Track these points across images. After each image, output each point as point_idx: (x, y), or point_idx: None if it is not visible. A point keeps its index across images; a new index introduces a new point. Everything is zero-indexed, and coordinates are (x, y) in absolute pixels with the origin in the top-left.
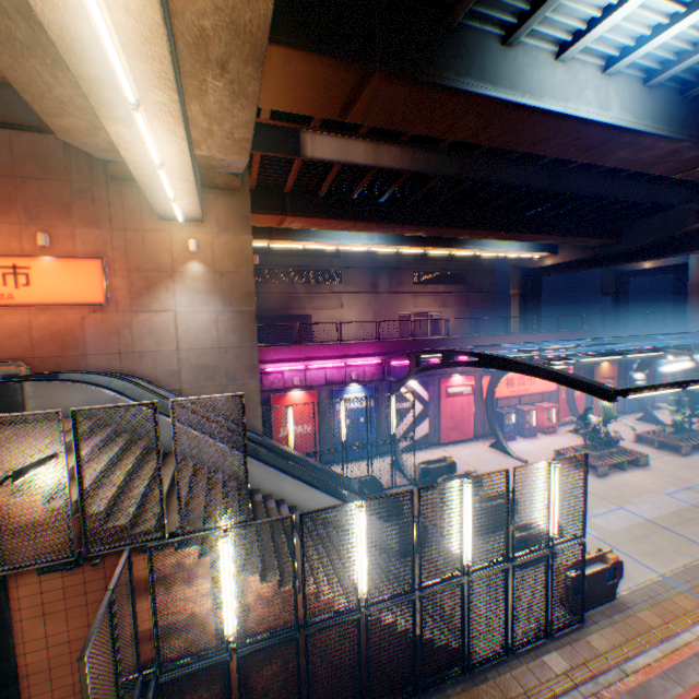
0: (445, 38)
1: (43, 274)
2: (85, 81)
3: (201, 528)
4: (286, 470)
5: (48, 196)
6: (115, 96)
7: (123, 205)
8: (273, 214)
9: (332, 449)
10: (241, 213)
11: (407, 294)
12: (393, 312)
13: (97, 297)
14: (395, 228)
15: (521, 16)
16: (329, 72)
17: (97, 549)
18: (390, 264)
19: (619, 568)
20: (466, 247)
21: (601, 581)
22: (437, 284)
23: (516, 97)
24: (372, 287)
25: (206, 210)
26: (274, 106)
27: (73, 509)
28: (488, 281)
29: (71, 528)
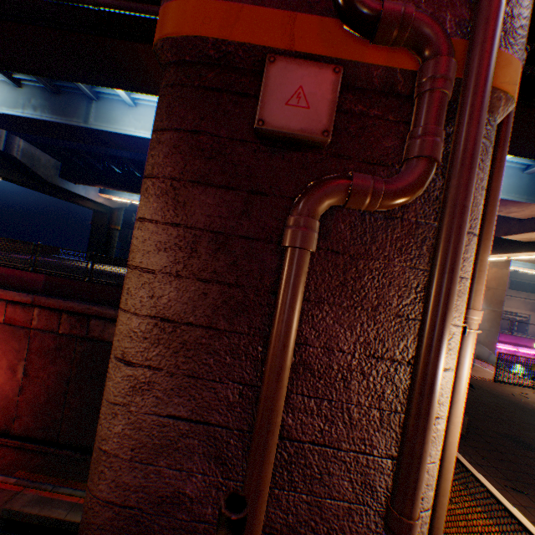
0: None
1: None
2: None
3: None
4: None
5: None
6: None
7: None
8: None
9: None
10: None
11: None
12: None
13: None
14: None
15: None
16: None
17: None
18: None
19: None
20: None
21: None
22: (529, 292)
23: None
24: None
25: None
26: None
27: None
28: None
29: None
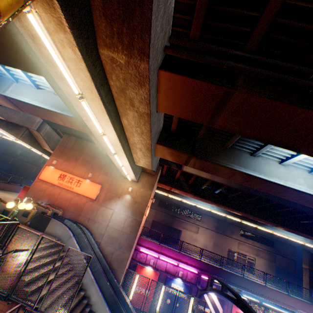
0: (224, 150)
1: (84, 184)
2: (104, 147)
3: (46, 312)
4: (116, 310)
5: (99, 163)
6: (111, 151)
7: (117, 170)
8: (167, 185)
9: None
10: (151, 182)
11: (235, 239)
12: (225, 246)
13: (94, 196)
14: (221, 205)
15: (257, 148)
16: (178, 153)
17: (13, 296)
18: (228, 220)
19: None
20: (266, 226)
21: None
22: (254, 240)
23: (256, 174)
24: (216, 228)
25: (140, 178)
26: (162, 157)
27: (19, 273)
28: (290, 251)
29: (14, 281)
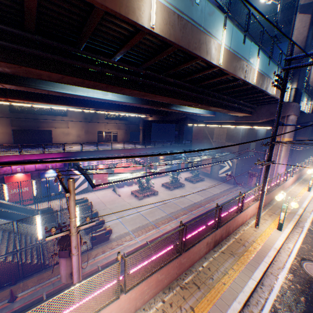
0: None
1: None
2: None
3: None
4: None
5: None
6: None
7: None
8: None
9: (30, 199)
10: None
11: (102, 123)
12: (95, 131)
13: None
14: (71, 106)
15: None
16: None
17: None
18: None
19: (111, 231)
20: (114, 112)
21: (104, 235)
22: (116, 120)
23: (65, 91)
24: (85, 119)
25: None
26: None
27: None
28: (139, 120)
29: None
